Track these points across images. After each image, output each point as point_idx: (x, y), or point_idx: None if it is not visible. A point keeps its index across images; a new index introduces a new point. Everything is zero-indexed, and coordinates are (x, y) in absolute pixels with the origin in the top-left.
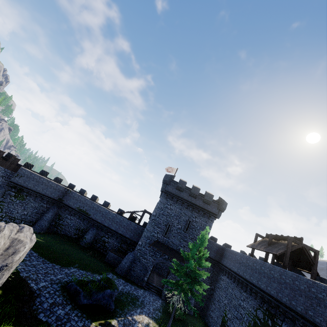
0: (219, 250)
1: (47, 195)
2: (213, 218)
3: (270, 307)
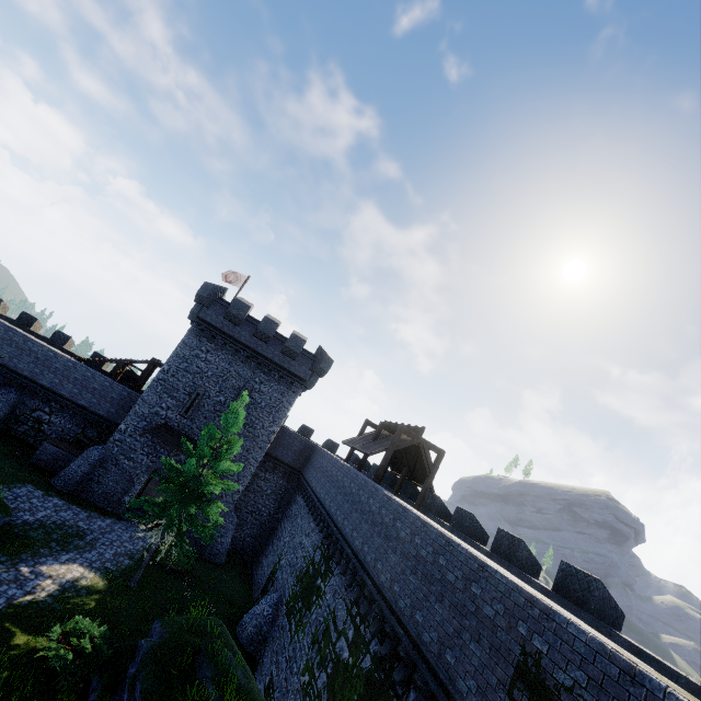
0: (306, 449)
1: None
2: (300, 387)
3: (333, 543)
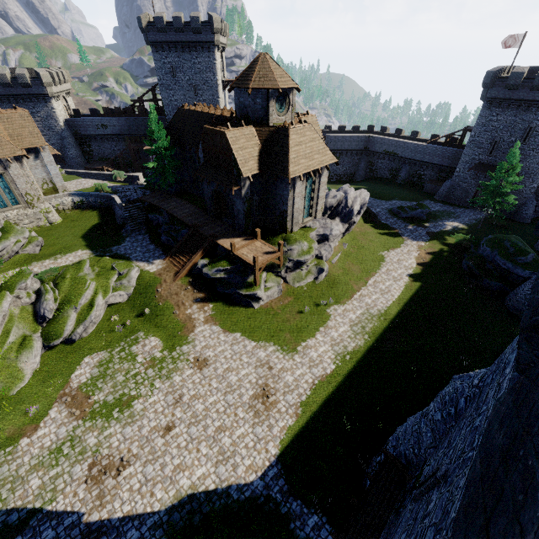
0: None
1: (354, 150)
2: None
3: None
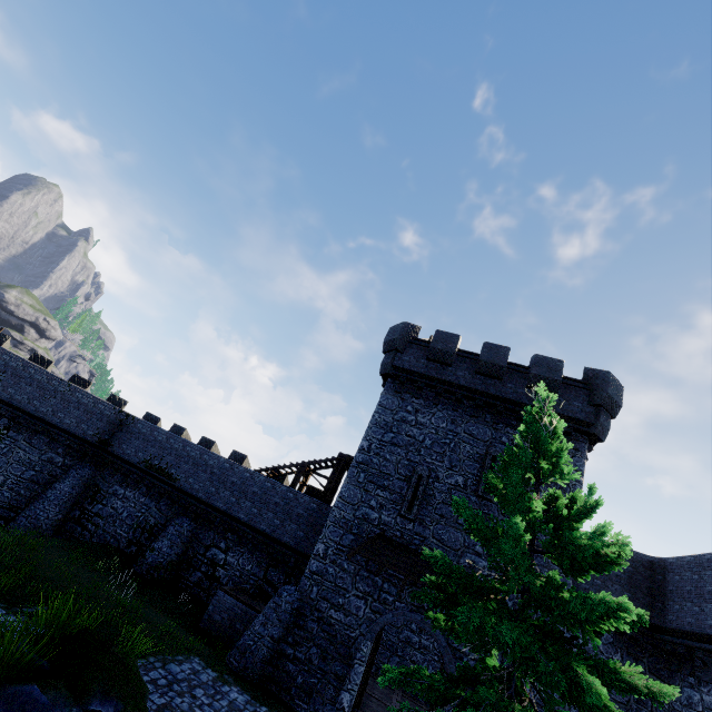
0: (641, 572)
1: (65, 429)
2: (582, 440)
3: None
